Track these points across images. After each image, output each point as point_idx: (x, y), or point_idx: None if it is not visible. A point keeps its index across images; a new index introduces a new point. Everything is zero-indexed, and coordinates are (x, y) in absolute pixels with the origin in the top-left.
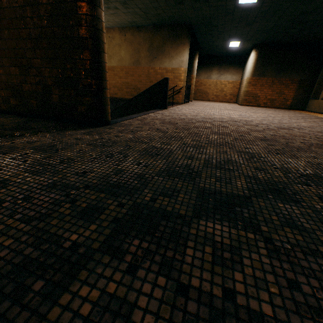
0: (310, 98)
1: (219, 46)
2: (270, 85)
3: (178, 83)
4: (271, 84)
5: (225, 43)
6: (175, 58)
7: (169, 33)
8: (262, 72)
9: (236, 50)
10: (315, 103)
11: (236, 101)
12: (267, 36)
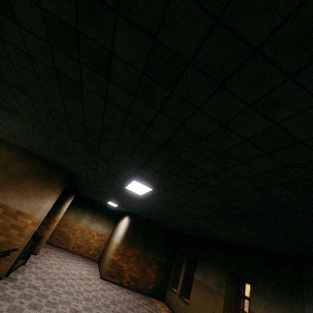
0: (168, 286)
1: (99, 198)
2: (137, 259)
3: (14, 237)
4: (138, 258)
5: (105, 199)
6: (32, 200)
7: (42, 168)
8: (132, 242)
9: (113, 207)
10: (173, 297)
11: (99, 261)
12: (141, 213)
